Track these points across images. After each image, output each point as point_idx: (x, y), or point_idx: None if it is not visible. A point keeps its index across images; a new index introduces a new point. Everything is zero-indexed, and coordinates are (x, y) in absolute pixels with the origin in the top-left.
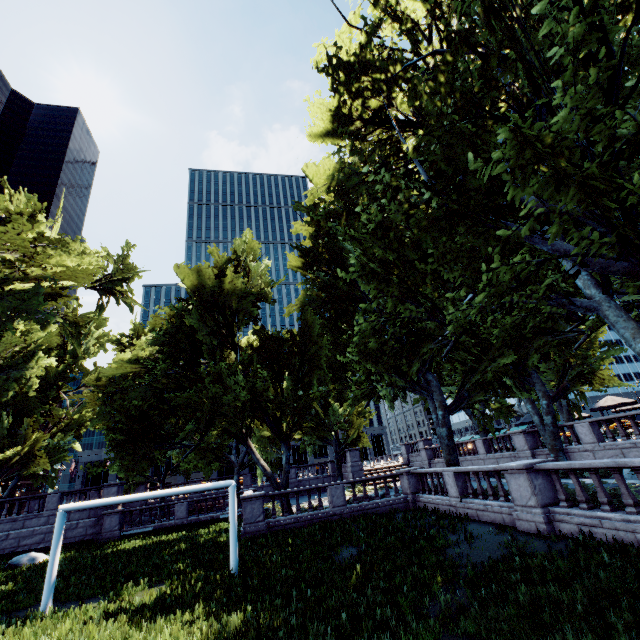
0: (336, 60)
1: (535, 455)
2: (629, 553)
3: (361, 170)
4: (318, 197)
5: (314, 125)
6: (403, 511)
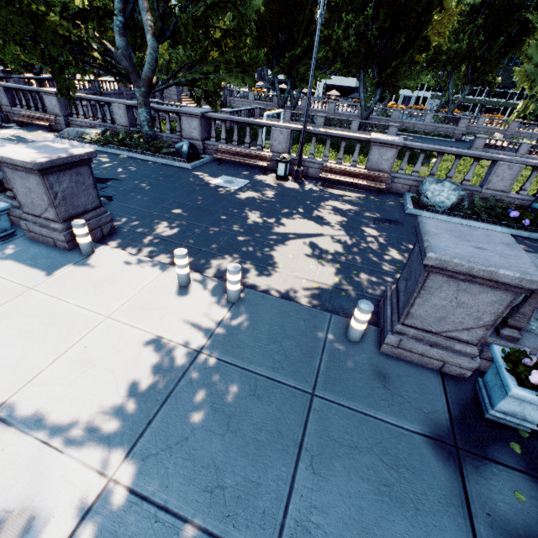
0: None
1: None
2: None
3: None
4: None
5: None
6: None
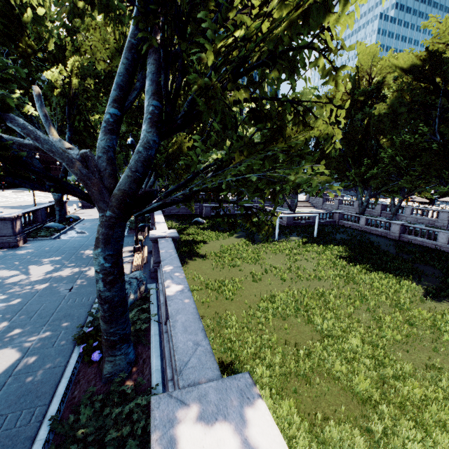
0: (439, 55)
1: (381, 213)
2: (423, 246)
3: (405, 96)
4: (357, 69)
5: (398, 60)
6: (334, 225)
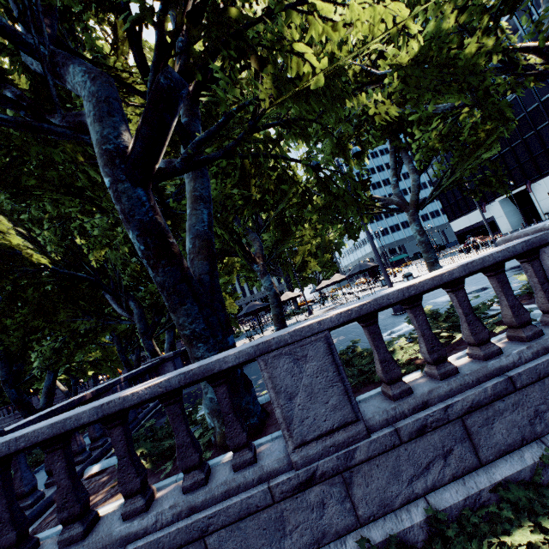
0: None
1: None
2: None
3: None
4: None
5: None
6: None
